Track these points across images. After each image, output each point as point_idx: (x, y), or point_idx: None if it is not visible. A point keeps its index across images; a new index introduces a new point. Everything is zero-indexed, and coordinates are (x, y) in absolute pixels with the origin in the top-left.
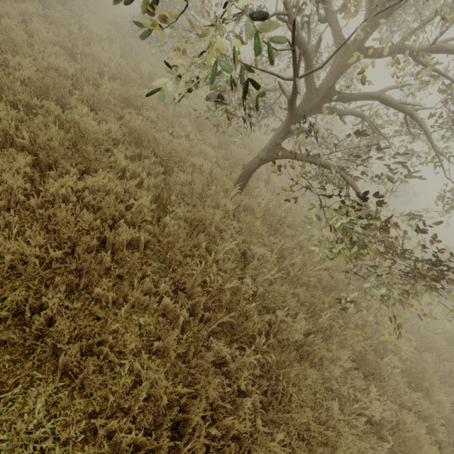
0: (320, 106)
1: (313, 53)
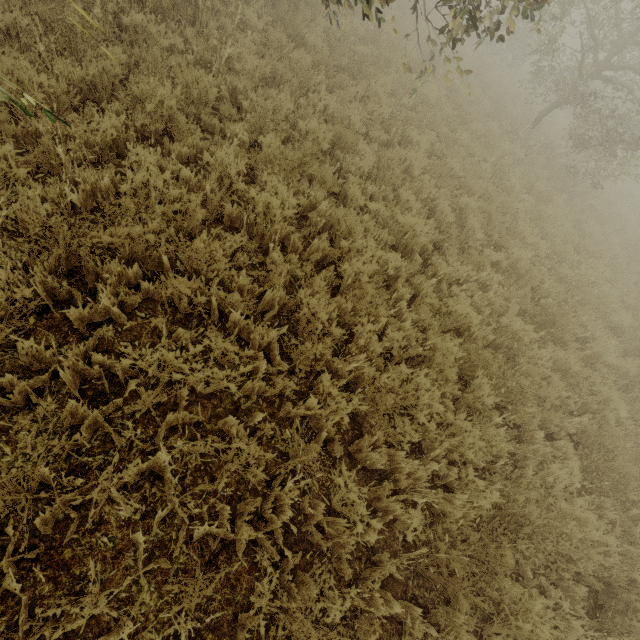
0: (600, 74)
1: (600, 42)
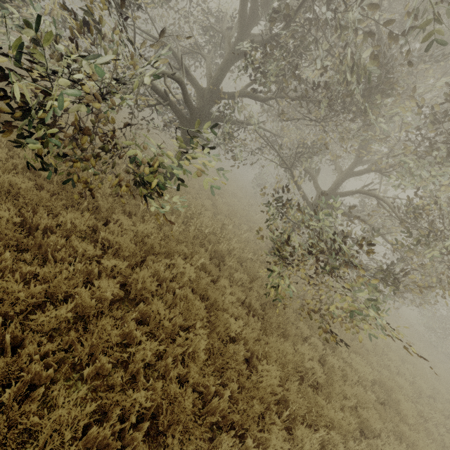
0: None
1: None
